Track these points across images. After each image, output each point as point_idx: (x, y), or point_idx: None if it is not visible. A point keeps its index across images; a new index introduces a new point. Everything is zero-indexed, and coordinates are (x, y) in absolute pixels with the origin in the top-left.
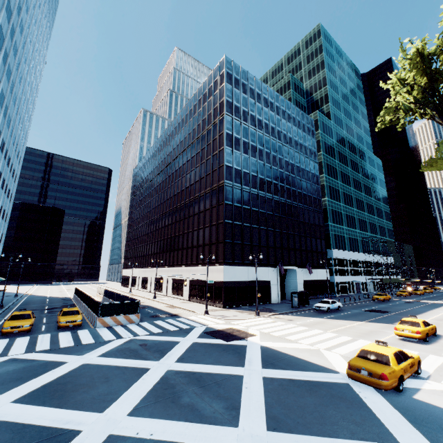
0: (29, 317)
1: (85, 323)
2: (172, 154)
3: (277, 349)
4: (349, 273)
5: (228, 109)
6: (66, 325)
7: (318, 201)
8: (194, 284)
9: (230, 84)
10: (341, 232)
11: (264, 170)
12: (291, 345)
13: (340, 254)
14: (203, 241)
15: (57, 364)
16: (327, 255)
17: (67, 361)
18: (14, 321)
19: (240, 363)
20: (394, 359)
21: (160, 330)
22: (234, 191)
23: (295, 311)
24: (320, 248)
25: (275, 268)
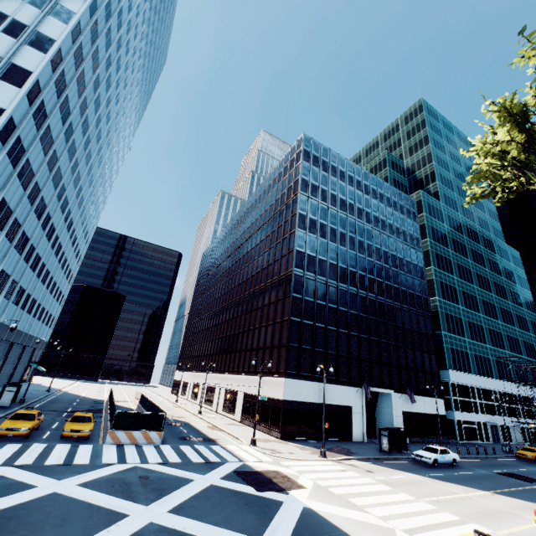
0: (33, 418)
1: (96, 436)
2: (242, 237)
3: (327, 517)
4: (479, 408)
5: (304, 187)
6: (70, 435)
7: (423, 300)
8: (248, 400)
9: (308, 162)
10: (462, 346)
11: (346, 258)
12: (352, 514)
13: (462, 378)
14: (264, 342)
15: (23, 487)
16: (439, 377)
17: (37, 485)
18: (14, 421)
19: (258, 530)
20: None
21: (178, 459)
22: (305, 281)
23: (383, 457)
24: (428, 366)
25: (359, 389)
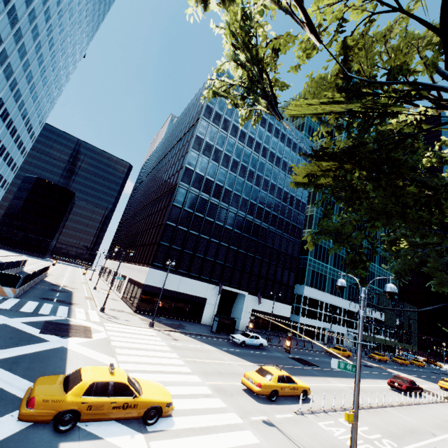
0: None
1: None
2: (163, 154)
3: (69, 354)
4: (323, 317)
5: (207, 114)
6: None
7: (297, 229)
8: (130, 283)
9: None
10: (323, 271)
11: (234, 182)
12: (97, 356)
13: (315, 293)
14: (149, 240)
15: None
16: (293, 289)
17: None
18: None
19: None
20: (85, 388)
21: (8, 307)
22: (188, 195)
23: (206, 335)
24: (286, 280)
25: (217, 287)
